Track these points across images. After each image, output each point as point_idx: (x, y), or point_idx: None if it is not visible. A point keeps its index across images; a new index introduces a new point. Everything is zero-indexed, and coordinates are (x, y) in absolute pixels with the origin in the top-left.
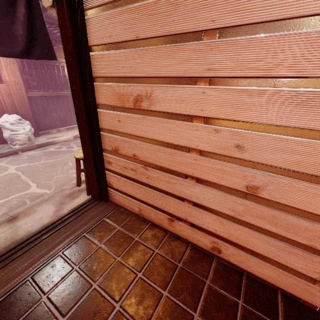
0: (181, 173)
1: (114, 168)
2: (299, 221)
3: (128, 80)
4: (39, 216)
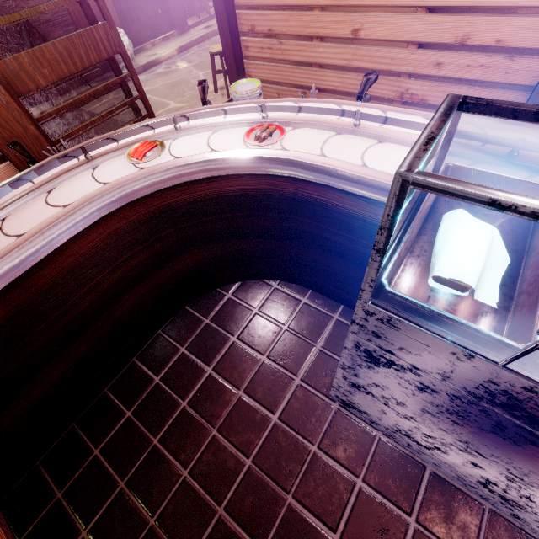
0: (309, 36)
1: (252, 54)
2: (381, 51)
3: None
4: None
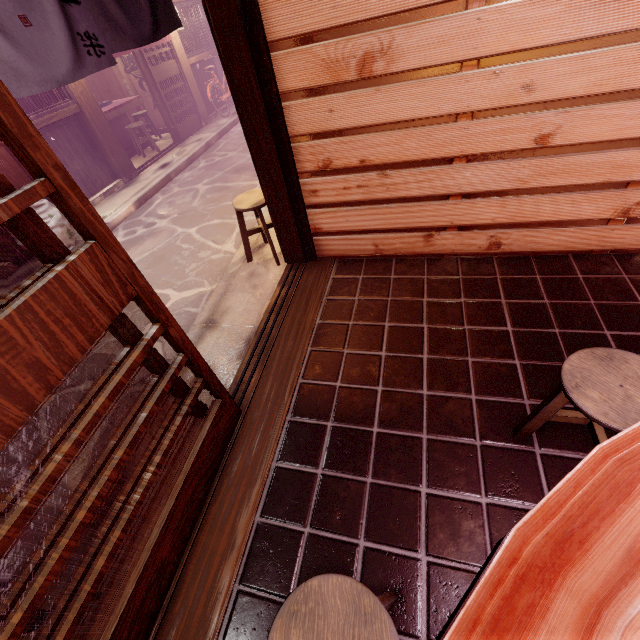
0: (444, 158)
1: (323, 199)
2: (594, 158)
3: (346, 30)
4: (242, 309)
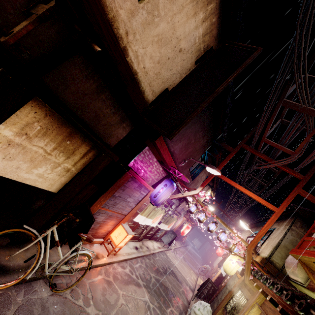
0: None
1: None
2: None
3: None
4: None
